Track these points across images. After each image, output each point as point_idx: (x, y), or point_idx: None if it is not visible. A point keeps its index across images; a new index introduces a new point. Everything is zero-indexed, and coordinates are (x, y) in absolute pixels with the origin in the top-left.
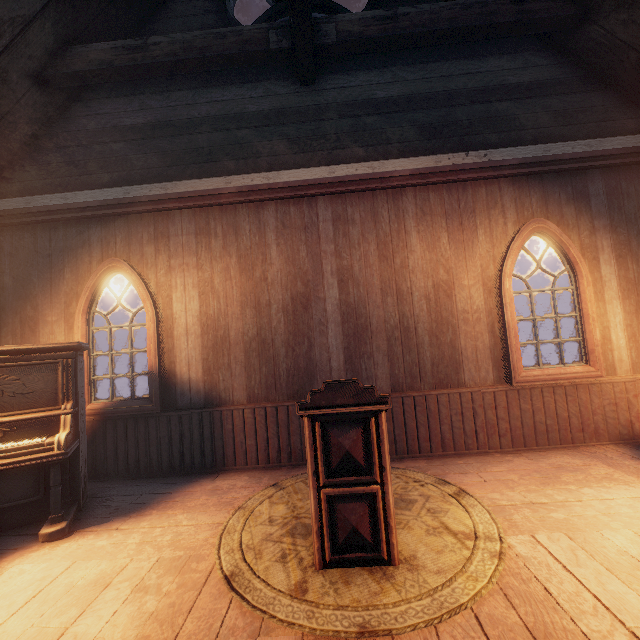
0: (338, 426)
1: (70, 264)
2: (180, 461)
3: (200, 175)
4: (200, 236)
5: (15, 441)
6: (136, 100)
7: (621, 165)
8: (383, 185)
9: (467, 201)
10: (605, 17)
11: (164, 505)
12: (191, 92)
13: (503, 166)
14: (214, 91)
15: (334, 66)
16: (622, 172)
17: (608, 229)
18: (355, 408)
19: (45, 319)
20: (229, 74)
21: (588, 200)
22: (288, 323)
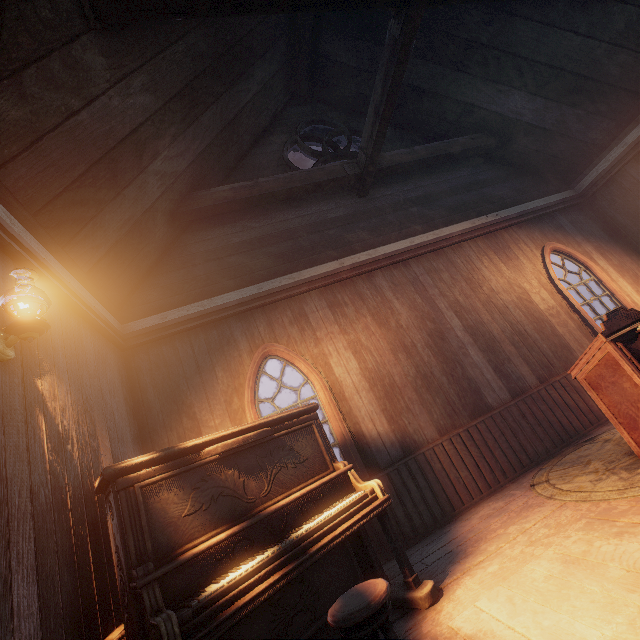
0: (632, 342)
1: (219, 363)
2: (410, 525)
3: (312, 265)
4: (333, 308)
5: (334, 505)
6: (238, 225)
7: (566, 208)
8: (449, 243)
9: (502, 243)
10: (520, 140)
11: (472, 541)
12: (281, 213)
13: (509, 219)
14: (298, 210)
15: (375, 184)
16: (568, 211)
17: (585, 241)
18: (634, 325)
19: (207, 425)
20: (305, 198)
21: (564, 228)
22: (436, 355)
